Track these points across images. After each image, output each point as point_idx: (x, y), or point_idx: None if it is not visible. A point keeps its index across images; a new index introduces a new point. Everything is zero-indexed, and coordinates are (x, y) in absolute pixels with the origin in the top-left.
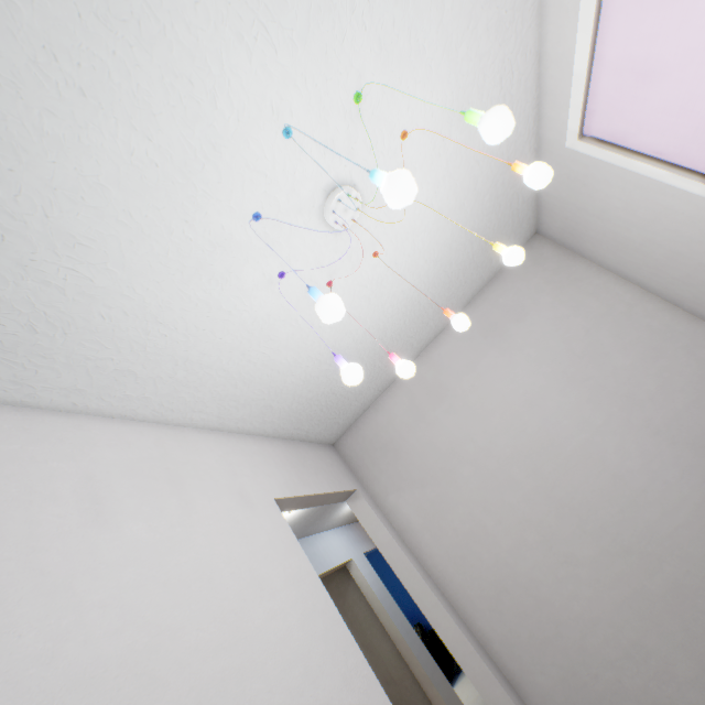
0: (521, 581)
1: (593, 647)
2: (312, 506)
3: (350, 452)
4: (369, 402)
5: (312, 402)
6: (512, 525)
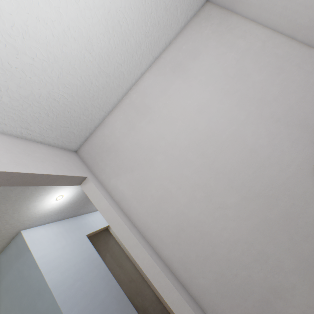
0: (192, 223)
1: (235, 257)
2: (35, 185)
3: (87, 155)
4: (98, 121)
5: (30, 102)
6: (188, 189)
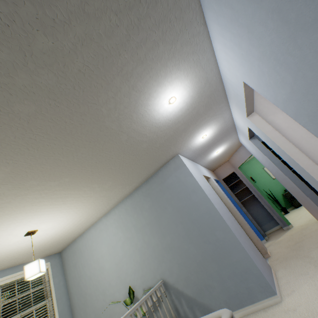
0: None
1: None
2: (245, 103)
3: None
4: None
5: None
6: None
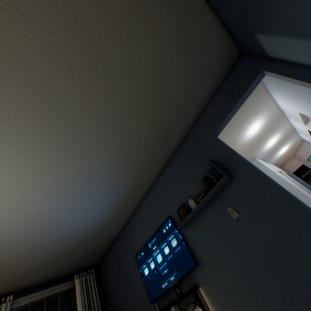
0: None
1: None
2: (302, 119)
3: None
4: None
5: None
6: None
